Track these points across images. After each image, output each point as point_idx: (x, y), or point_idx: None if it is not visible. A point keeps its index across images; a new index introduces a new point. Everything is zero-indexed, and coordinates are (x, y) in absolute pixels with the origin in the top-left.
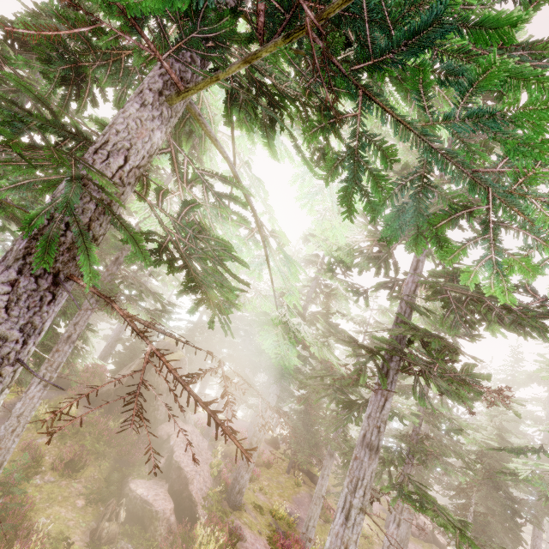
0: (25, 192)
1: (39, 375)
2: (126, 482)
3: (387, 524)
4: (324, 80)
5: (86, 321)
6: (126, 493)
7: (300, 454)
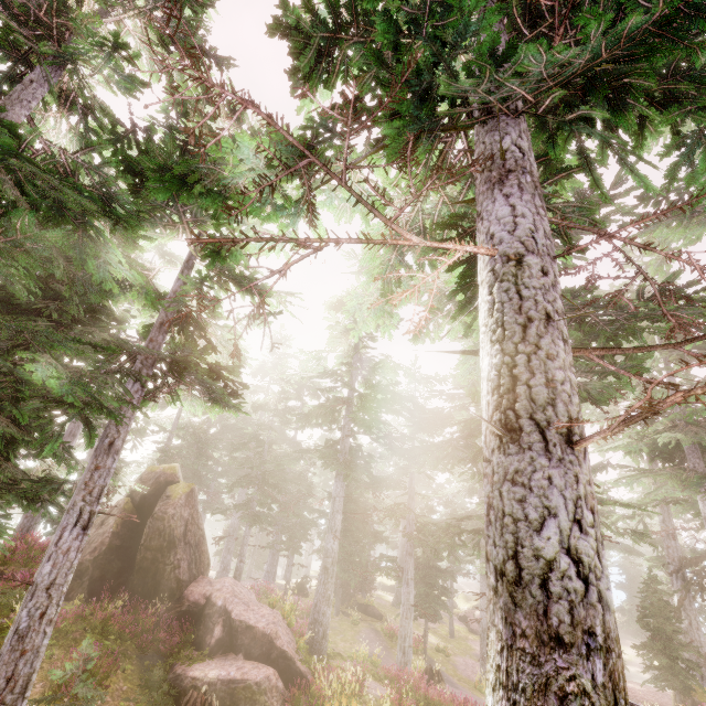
0: (274, 174)
1: (74, 511)
2: (177, 676)
3: (452, 632)
4: (689, 80)
5: (131, 417)
6: (191, 687)
7: (353, 581)
